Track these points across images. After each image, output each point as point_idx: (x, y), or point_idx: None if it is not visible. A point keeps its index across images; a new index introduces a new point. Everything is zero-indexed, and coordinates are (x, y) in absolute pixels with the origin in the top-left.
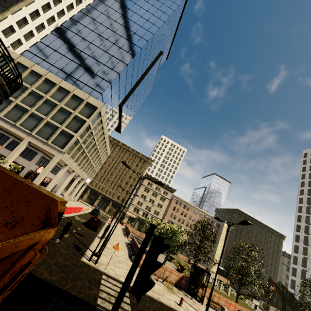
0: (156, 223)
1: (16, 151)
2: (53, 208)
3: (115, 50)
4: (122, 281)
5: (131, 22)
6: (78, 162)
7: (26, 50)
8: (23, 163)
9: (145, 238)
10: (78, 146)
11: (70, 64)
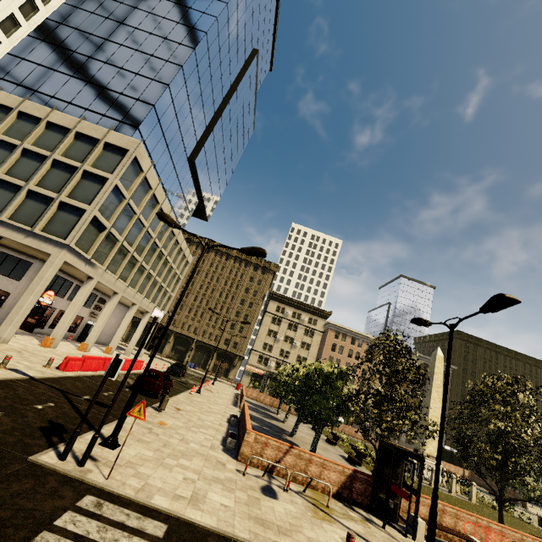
0: (291, 369)
1: None
2: None
3: (155, 44)
4: (156, 507)
5: None
6: (119, 272)
7: None
8: (6, 285)
9: None
10: (105, 234)
11: (70, 84)
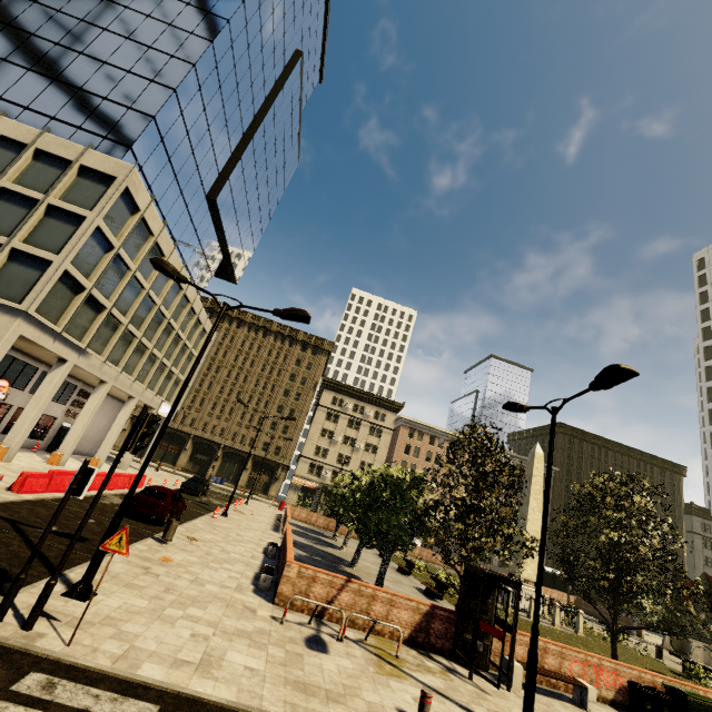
0: (350, 477)
1: None
2: None
3: (156, 31)
4: (144, 681)
5: None
6: (107, 352)
7: None
8: None
9: None
10: (83, 297)
11: (27, 81)
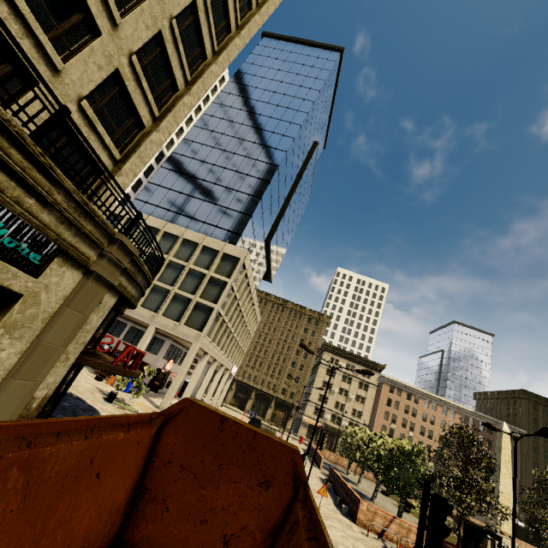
0: (366, 437)
1: (142, 345)
2: (298, 462)
3: (249, 165)
4: None
5: (265, 118)
6: (221, 345)
7: (127, 192)
8: (148, 358)
9: (423, 499)
10: (220, 321)
11: (192, 203)
